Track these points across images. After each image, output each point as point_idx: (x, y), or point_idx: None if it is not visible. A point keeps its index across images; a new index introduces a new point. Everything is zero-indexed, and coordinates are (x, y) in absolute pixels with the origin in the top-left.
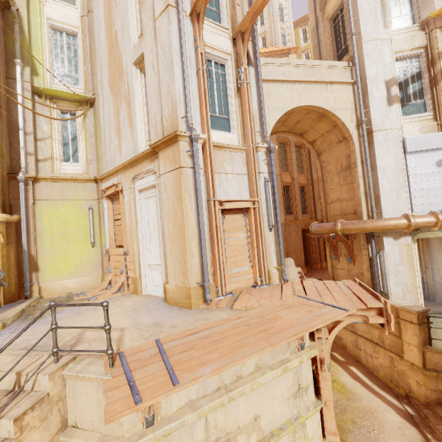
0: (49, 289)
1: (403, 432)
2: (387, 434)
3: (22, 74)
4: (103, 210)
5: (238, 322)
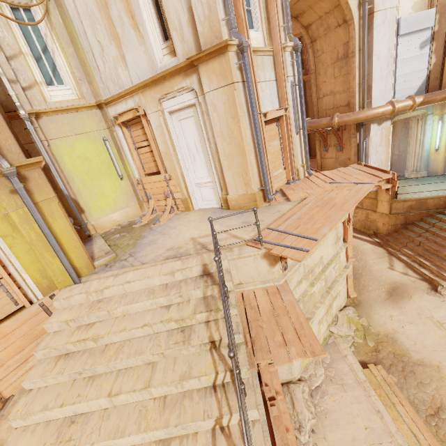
0: (100, 226)
1: (375, 251)
2: (367, 255)
3: None
4: (120, 140)
5: (309, 206)
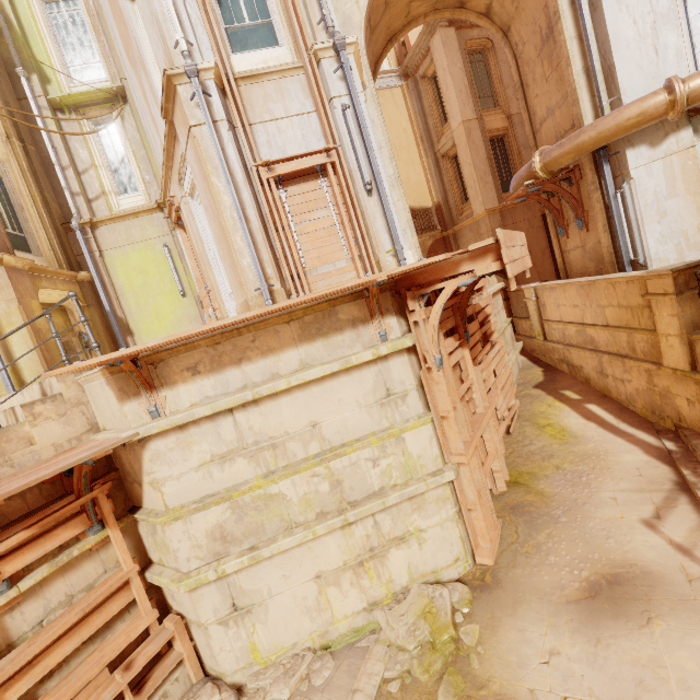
0: None
1: (641, 473)
2: (610, 477)
3: (32, 88)
4: (181, 246)
5: None
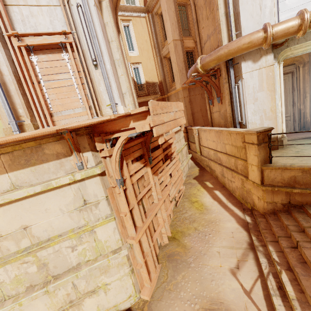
0: None
1: (233, 235)
2: (219, 237)
3: None
4: None
5: None
